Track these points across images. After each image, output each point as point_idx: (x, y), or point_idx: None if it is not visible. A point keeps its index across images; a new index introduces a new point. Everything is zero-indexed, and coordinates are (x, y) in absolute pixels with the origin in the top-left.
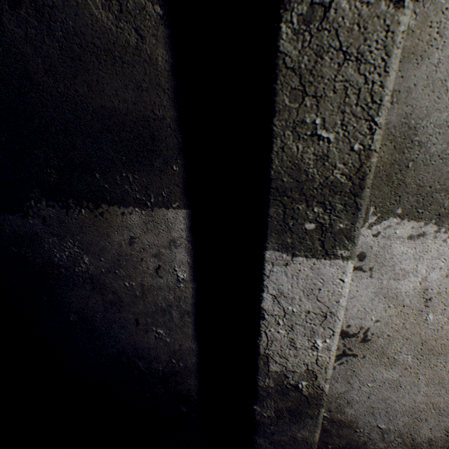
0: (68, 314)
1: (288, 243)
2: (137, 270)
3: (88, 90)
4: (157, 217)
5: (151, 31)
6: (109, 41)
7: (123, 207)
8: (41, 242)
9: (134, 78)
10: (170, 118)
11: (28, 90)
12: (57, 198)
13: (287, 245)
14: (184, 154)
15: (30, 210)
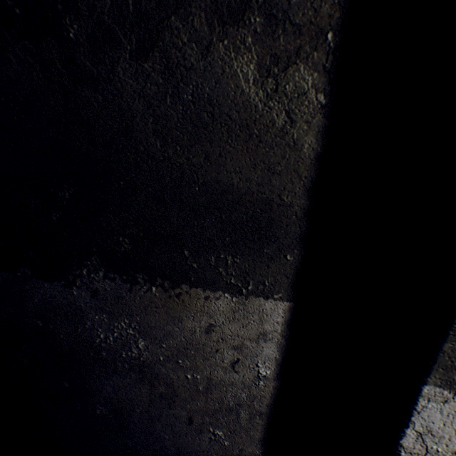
0: (95, 406)
1: (454, 379)
2: (207, 361)
3: (204, 161)
4: (250, 305)
5: (304, 117)
6: (249, 117)
7: (209, 290)
8: (81, 318)
9: (267, 158)
10: (298, 206)
11: (122, 147)
12: (121, 270)
13: (452, 381)
14: (303, 245)
15: (77, 279)
